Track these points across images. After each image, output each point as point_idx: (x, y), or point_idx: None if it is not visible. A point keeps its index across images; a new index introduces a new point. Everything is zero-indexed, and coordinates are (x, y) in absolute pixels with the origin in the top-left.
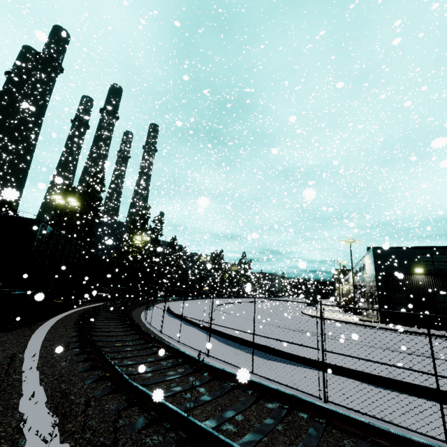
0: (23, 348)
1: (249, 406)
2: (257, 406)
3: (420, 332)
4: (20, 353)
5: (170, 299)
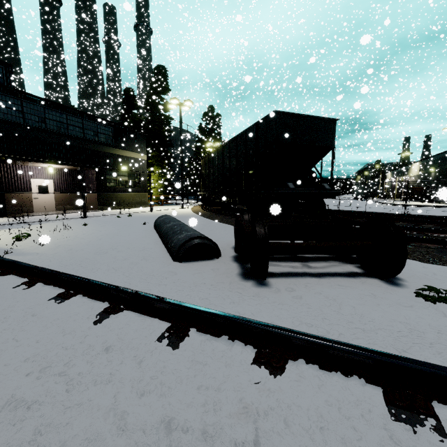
0: None
1: None
2: None
3: None
4: None
5: None
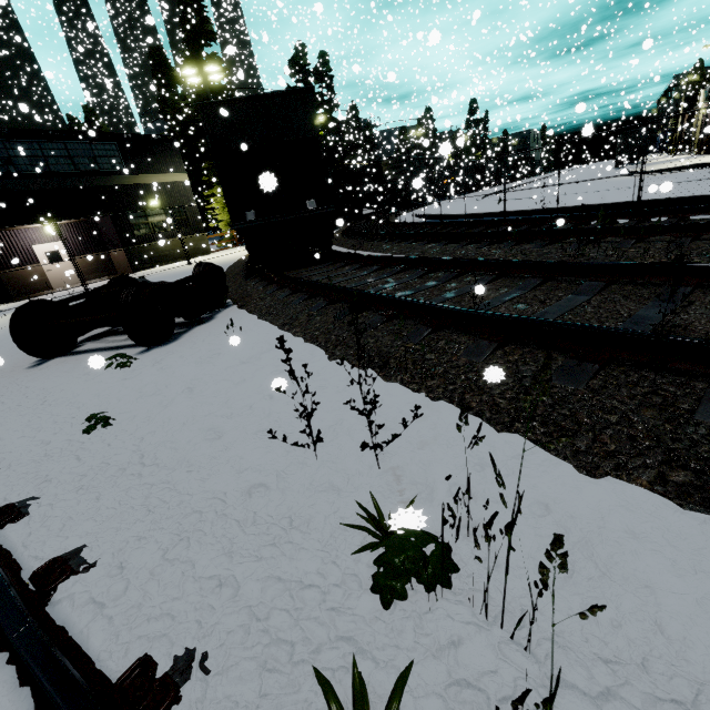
0: None
1: None
2: None
3: None
4: None
5: (399, 212)
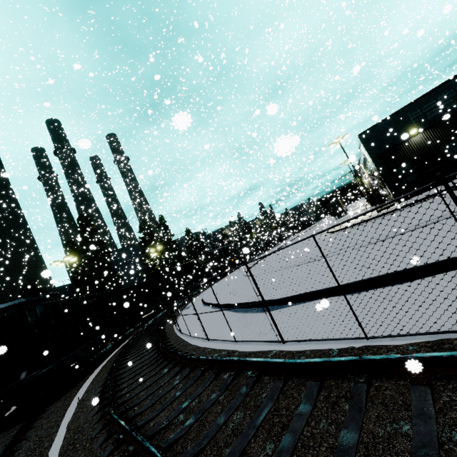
0: (65, 411)
1: (208, 385)
2: (216, 381)
3: (433, 194)
4: (60, 418)
5: (209, 286)
